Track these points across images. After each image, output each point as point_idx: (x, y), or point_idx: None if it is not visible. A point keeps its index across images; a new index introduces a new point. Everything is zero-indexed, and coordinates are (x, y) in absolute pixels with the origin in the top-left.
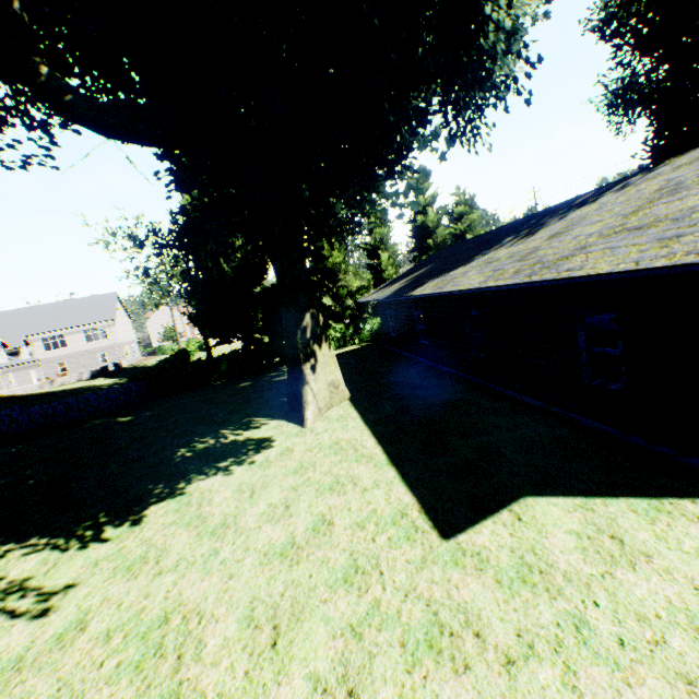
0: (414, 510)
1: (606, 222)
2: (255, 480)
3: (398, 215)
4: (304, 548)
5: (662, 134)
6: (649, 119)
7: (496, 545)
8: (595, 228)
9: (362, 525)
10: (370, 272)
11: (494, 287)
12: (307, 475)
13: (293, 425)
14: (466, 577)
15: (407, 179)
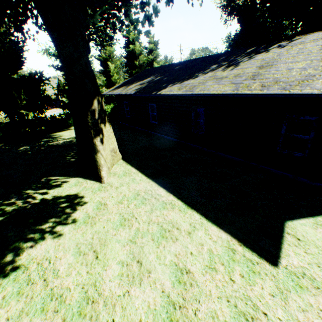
0: (236, 245)
1: (306, 62)
2: (89, 238)
3: (136, 38)
4: (186, 307)
5: (244, 29)
6: (238, 20)
7: (307, 263)
8: (302, 65)
9: (213, 268)
10: (103, 76)
11: (249, 95)
12: (135, 226)
13: (91, 181)
14: (317, 298)
15: (146, 11)
